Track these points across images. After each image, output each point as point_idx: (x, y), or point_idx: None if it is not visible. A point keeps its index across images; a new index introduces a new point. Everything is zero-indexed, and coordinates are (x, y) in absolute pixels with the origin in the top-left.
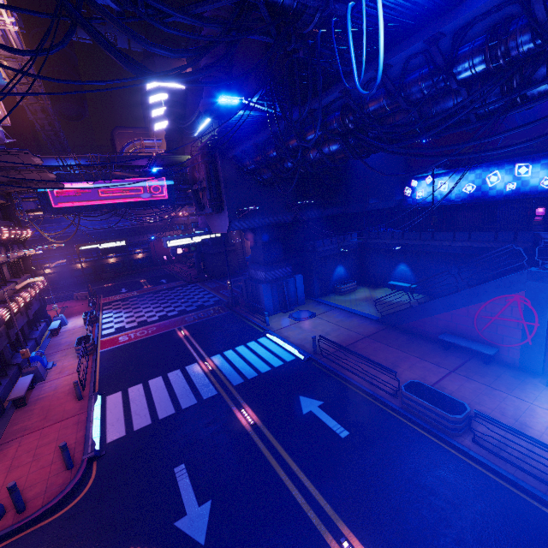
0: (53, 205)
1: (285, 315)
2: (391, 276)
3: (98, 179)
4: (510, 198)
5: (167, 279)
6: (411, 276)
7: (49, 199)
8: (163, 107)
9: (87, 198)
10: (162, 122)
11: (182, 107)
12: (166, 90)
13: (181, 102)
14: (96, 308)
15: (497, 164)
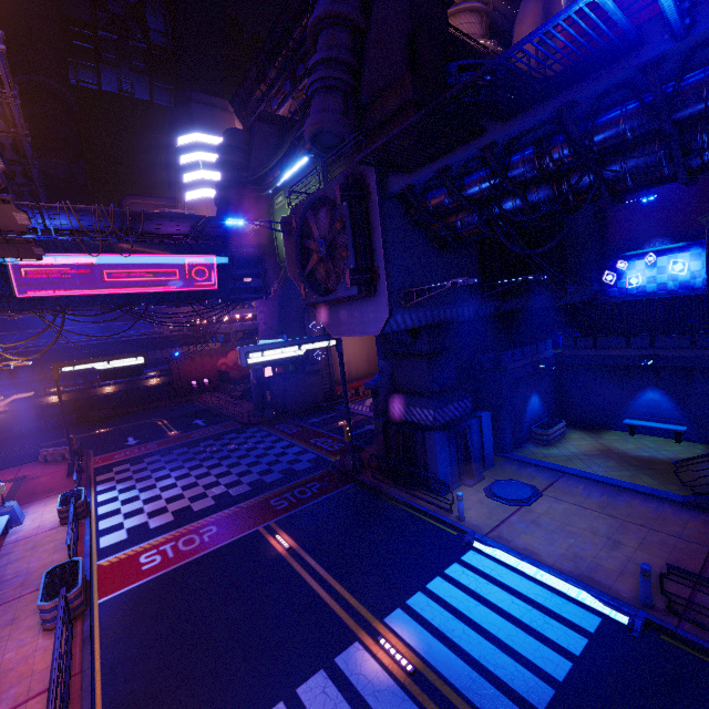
0: (17, 293)
1: (477, 492)
2: (626, 410)
3: (104, 252)
4: None
5: (204, 419)
6: (672, 411)
7: (10, 282)
8: (200, 170)
9: (82, 283)
10: (197, 190)
11: (245, 156)
12: (206, 147)
13: (243, 148)
14: (82, 480)
15: None
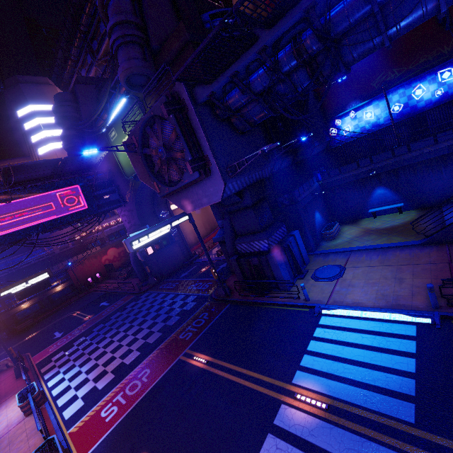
0: None
1: (308, 280)
2: (368, 204)
3: None
4: (441, 102)
5: (107, 300)
6: (393, 197)
7: None
8: (42, 131)
9: None
10: (46, 146)
11: (75, 110)
12: (42, 114)
13: (72, 105)
14: (30, 377)
15: (418, 78)
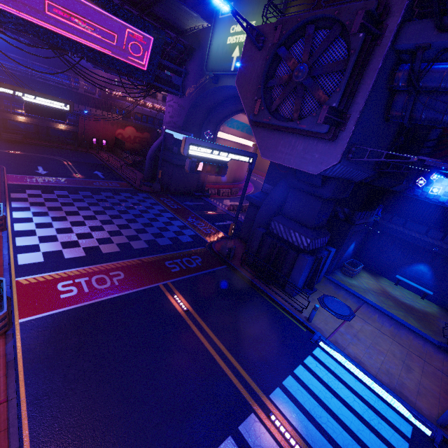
0: None
1: (314, 300)
2: (400, 270)
3: None
4: None
5: (103, 173)
6: (429, 281)
7: None
8: None
9: (20, 3)
10: None
11: None
12: None
13: None
14: None
15: None
